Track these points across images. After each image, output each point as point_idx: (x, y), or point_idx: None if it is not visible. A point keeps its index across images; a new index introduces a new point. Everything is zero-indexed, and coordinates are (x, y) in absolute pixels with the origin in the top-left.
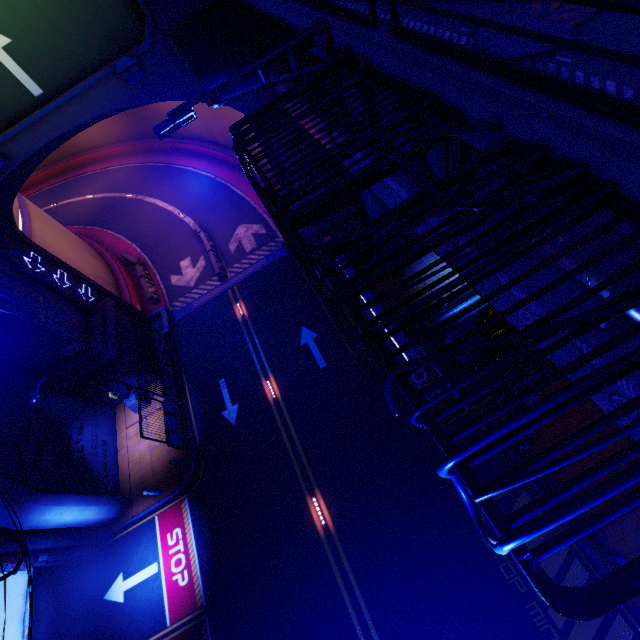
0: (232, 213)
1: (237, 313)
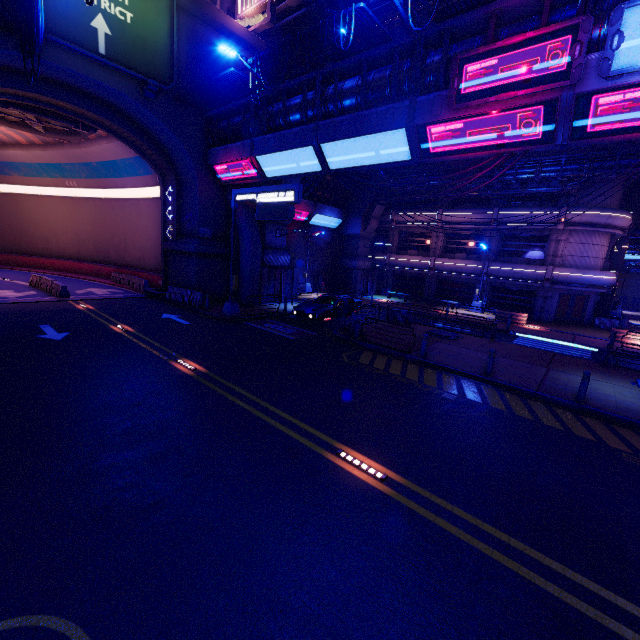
0: (83, 285)
1: (79, 307)
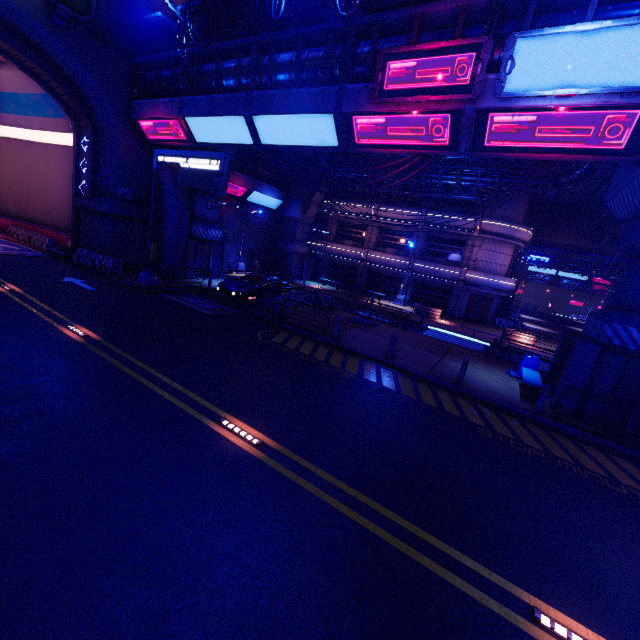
0: None
1: None
